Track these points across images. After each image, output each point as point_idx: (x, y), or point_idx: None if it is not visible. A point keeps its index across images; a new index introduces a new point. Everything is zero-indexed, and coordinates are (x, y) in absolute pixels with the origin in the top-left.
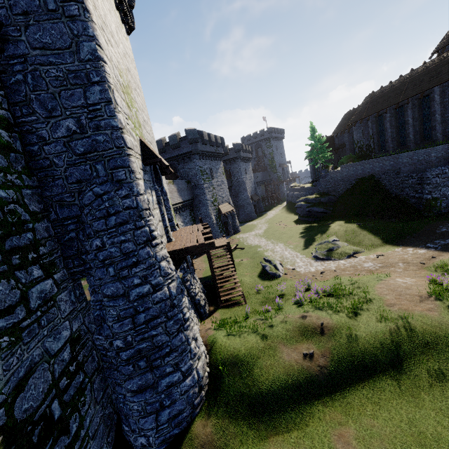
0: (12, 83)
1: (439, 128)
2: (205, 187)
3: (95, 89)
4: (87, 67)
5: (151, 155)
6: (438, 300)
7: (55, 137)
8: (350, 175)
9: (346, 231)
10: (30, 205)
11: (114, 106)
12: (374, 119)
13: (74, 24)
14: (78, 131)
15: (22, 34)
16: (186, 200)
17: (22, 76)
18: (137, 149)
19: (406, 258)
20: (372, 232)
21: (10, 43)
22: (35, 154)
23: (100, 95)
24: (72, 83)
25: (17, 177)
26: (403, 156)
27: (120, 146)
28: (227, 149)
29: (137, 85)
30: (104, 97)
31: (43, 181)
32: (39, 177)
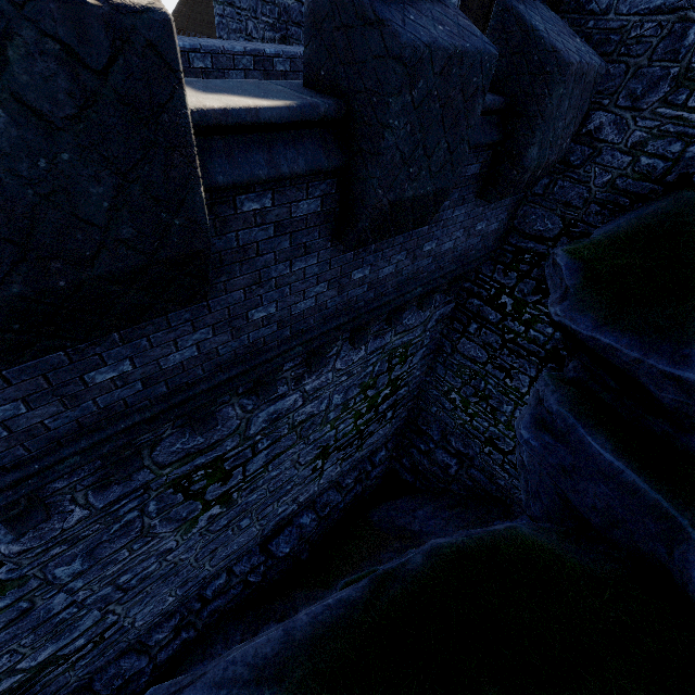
0: None
1: None
2: None
3: None
4: None
5: None
6: None
7: None
8: None
9: None
10: None
11: None
12: None
13: None
14: None
15: None
16: None
17: None
18: None
19: None
20: None
21: None
22: None
23: None
24: None
25: None
26: None
27: None
28: None
29: None
30: None
31: None
32: None
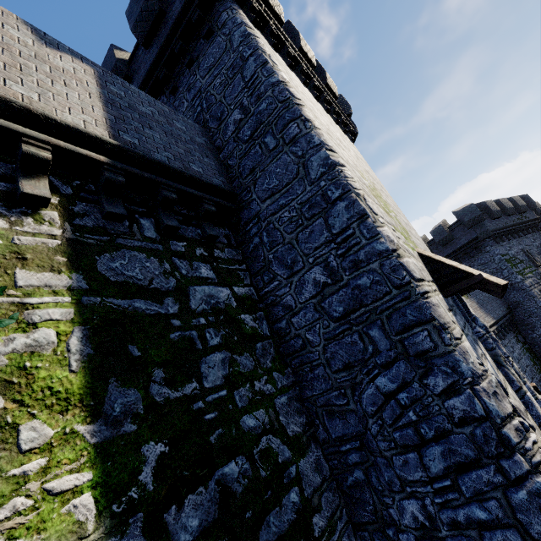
0: (251, 251)
1: None
2: (528, 285)
3: (338, 208)
4: (321, 186)
5: (453, 274)
6: None
7: (301, 300)
8: None
9: None
10: (288, 424)
11: (371, 220)
12: None
13: (297, 145)
14: (328, 281)
15: (252, 193)
16: (500, 316)
17: (258, 239)
18: (424, 273)
19: None
20: None
21: (245, 209)
22: (284, 333)
23: (347, 212)
24: (308, 216)
25: (267, 380)
26: None
27: (402, 283)
28: (538, 209)
29: (380, 185)
30: (353, 213)
31: (298, 372)
32: (293, 366)
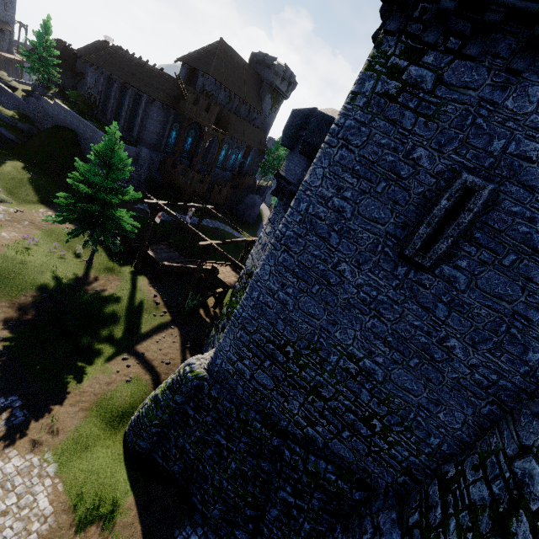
0: None
1: (137, 129)
2: None
3: None
4: None
5: None
6: (5, 251)
7: None
8: (60, 119)
9: (14, 176)
10: None
11: None
12: (107, 78)
13: None
14: None
15: None
16: None
17: None
18: None
19: (37, 220)
20: (37, 189)
21: None
22: None
23: None
24: None
25: None
26: (99, 135)
27: None
28: None
29: None
30: None
31: None
32: None
